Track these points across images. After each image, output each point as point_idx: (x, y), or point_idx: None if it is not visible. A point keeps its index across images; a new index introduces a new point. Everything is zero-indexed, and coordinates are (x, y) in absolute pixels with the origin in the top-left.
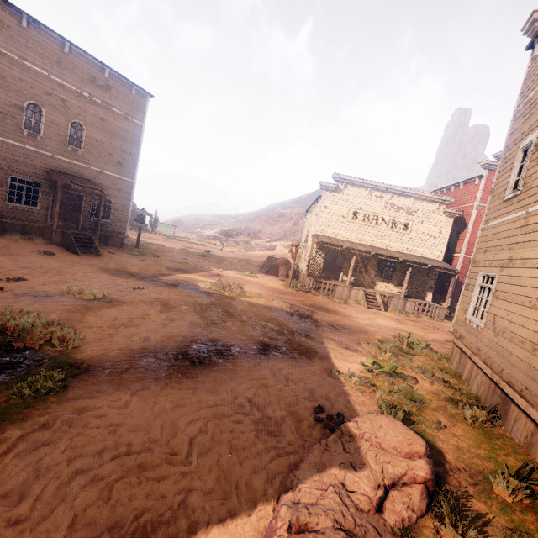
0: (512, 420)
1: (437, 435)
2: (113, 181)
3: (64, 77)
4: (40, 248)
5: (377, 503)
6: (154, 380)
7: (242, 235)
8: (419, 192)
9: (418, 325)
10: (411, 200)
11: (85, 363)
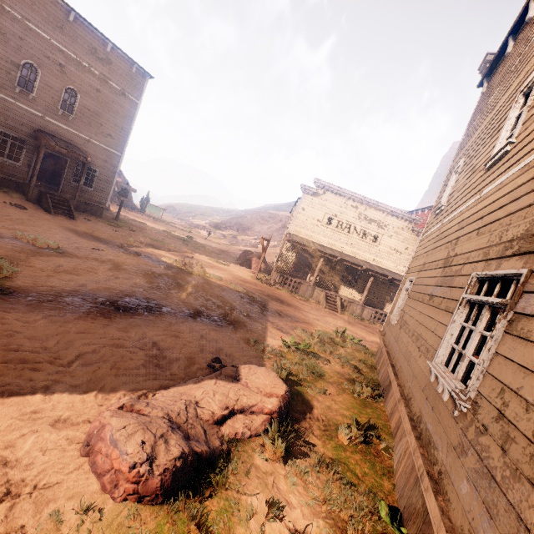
0: (389, 397)
1: (317, 397)
2: (100, 152)
3: (65, 44)
4: (14, 201)
5: (219, 418)
6: (71, 312)
7: (231, 230)
8: (392, 208)
9: (366, 329)
10: (383, 214)
11: (11, 289)
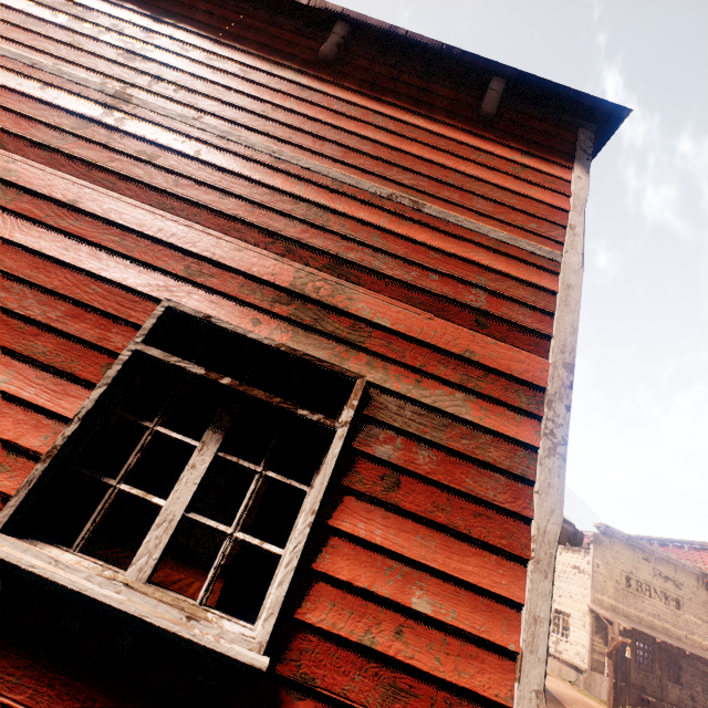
0: None
1: None
2: None
3: None
4: None
5: None
6: None
7: None
8: (683, 561)
9: None
10: (675, 568)
11: None
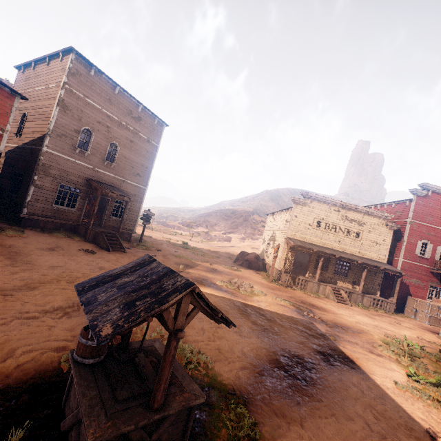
0: None
1: None
2: (131, 188)
3: (111, 110)
4: (81, 246)
5: None
6: (297, 406)
7: (201, 227)
8: (368, 209)
9: (385, 321)
10: (361, 214)
11: (235, 389)
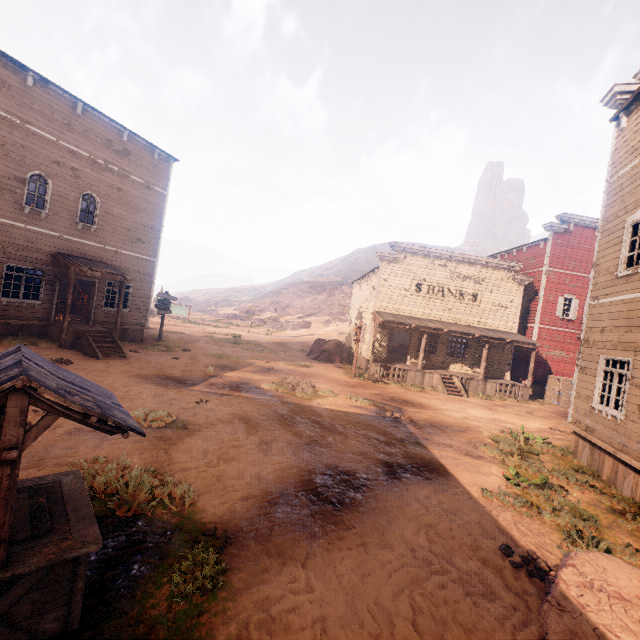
0: None
1: (639, 564)
2: (131, 262)
3: (75, 142)
4: (51, 355)
5: None
6: (311, 540)
7: (268, 312)
8: (486, 259)
9: (510, 412)
10: (477, 268)
11: (218, 528)
